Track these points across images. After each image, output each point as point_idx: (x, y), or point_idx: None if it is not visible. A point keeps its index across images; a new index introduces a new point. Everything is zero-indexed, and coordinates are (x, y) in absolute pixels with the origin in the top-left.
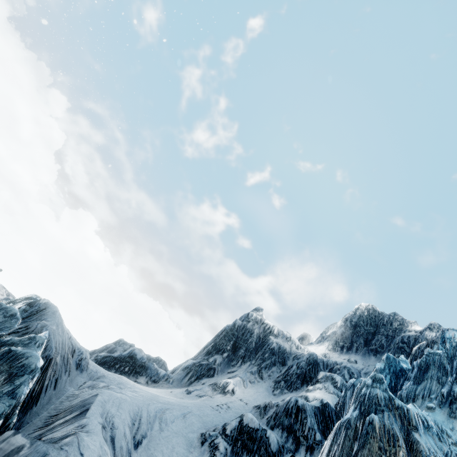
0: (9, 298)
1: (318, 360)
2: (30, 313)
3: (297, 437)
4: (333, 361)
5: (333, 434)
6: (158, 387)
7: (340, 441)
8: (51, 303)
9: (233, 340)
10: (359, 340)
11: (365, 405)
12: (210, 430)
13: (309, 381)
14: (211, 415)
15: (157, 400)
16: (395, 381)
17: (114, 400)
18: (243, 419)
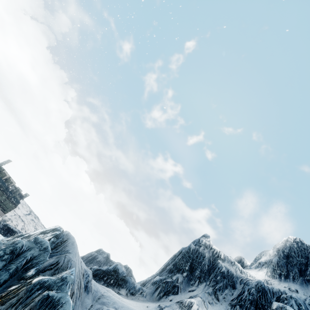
0: (31, 213)
1: (265, 288)
2: (56, 244)
3: None
4: (277, 289)
5: None
6: (135, 299)
7: None
8: (71, 235)
9: (189, 261)
10: (294, 270)
11: None
12: None
13: (261, 308)
14: None
15: None
16: None
17: None
18: None
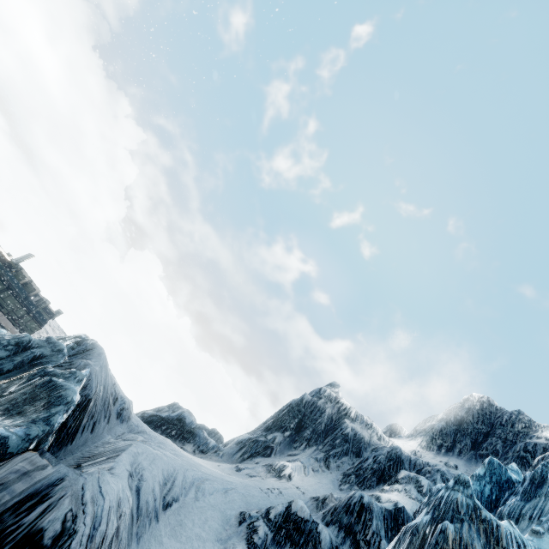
0: None
1: (402, 456)
2: (77, 351)
3: (357, 540)
4: (423, 461)
5: (396, 539)
6: (205, 458)
7: (403, 548)
8: (98, 345)
9: (298, 417)
10: (464, 441)
11: (440, 510)
12: (252, 511)
13: (388, 481)
14: (258, 497)
15: (198, 468)
16: (497, 494)
17: (149, 454)
18: (291, 505)
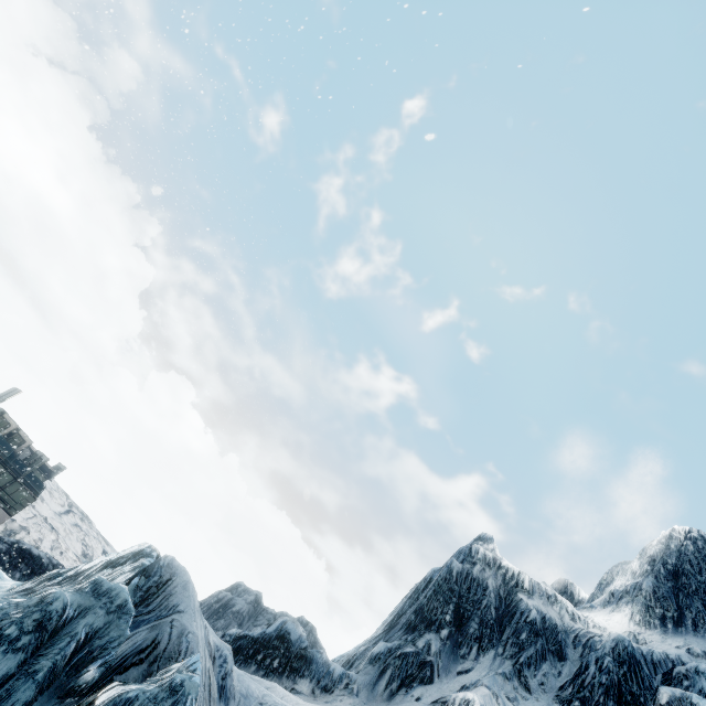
0: (72, 510)
1: (636, 653)
2: (146, 591)
3: None
4: (661, 654)
5: None
6: (333, 703)
7: None
8: (178, 564)
9: (452, 601)
10: (694, 605)
11: None
12: None
13: (632, 704)
14: None
15: None
16: None
17: None
18: None
